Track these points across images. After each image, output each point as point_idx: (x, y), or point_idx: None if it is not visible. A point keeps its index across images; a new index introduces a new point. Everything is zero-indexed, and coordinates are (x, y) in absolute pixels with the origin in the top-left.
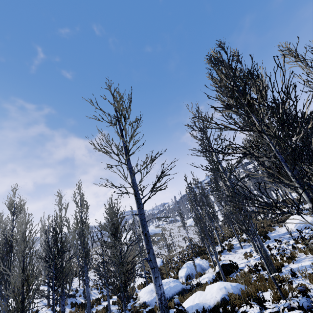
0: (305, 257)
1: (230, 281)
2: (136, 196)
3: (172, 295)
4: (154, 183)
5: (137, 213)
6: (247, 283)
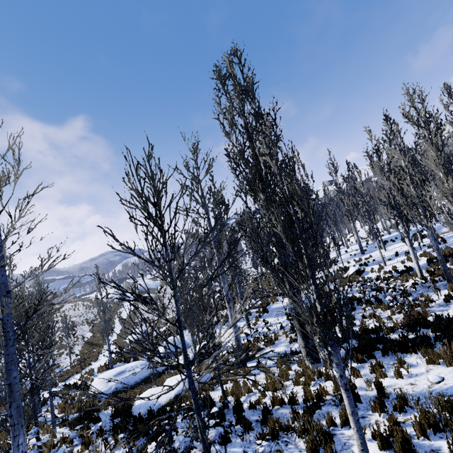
0: (284, 340)
1: (202, 368)
2: (4, 328)
3: (135, 382)
4: (27, 316)
5: (3, 352)
6: (215, 372)
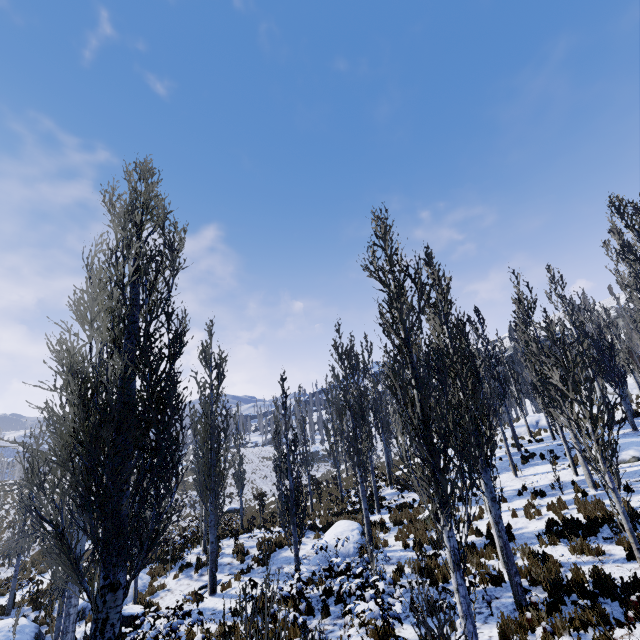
0: None
1: None
2: None
3: None
4: None
5: None
6: None
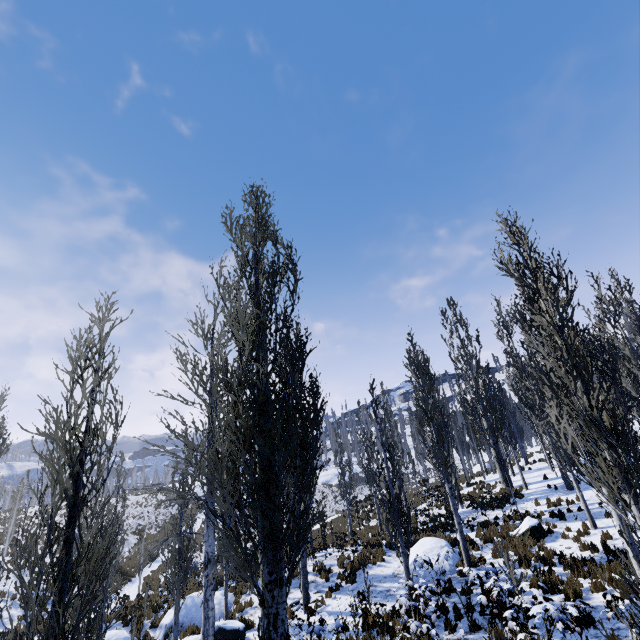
0: None
1: None
2: None
3: None
4: None
5: None
6: None
